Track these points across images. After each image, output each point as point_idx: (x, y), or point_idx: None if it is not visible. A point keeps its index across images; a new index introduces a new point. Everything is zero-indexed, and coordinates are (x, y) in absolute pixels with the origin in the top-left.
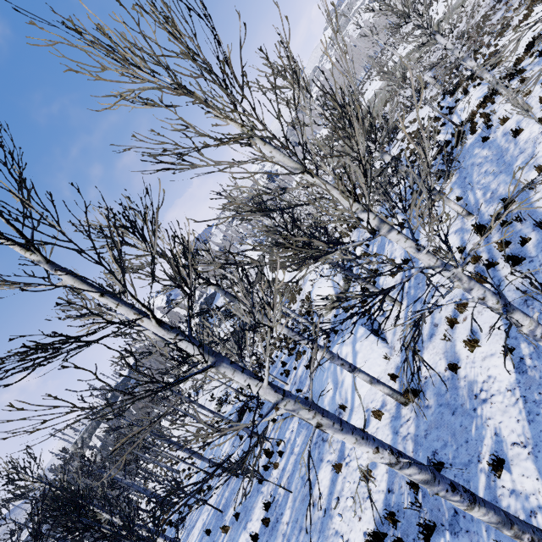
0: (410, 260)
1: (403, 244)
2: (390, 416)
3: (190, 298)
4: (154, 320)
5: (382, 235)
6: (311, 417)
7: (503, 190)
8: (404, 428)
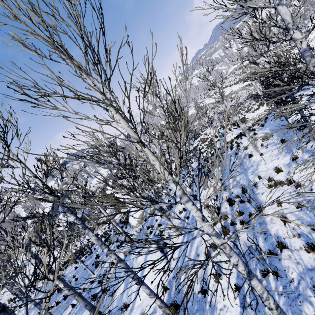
0: None
1: (194, 213)
2: None
3: None
4: None
5: (182, 202)
6: None
7: (242, 182)
8: None
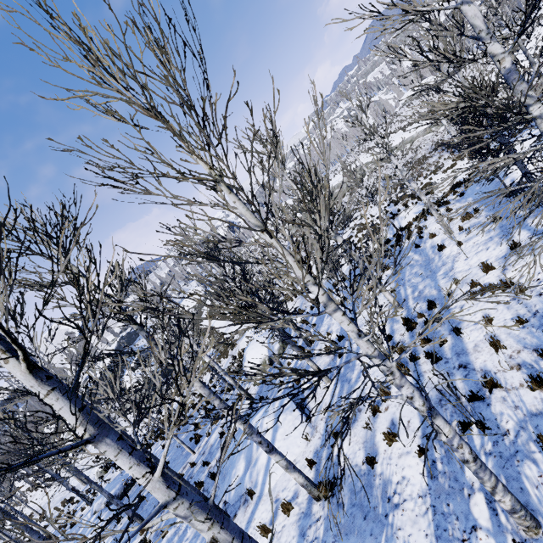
0: (344, 337)
1: (346, 326)
2: (300, 511)
3: (88, 343)
4: (25, 363)
5: (328, 312)
6: (206, 529)
7: (428, 292)
8: (312, 530)
